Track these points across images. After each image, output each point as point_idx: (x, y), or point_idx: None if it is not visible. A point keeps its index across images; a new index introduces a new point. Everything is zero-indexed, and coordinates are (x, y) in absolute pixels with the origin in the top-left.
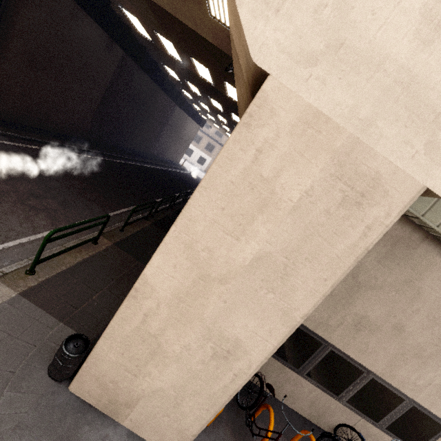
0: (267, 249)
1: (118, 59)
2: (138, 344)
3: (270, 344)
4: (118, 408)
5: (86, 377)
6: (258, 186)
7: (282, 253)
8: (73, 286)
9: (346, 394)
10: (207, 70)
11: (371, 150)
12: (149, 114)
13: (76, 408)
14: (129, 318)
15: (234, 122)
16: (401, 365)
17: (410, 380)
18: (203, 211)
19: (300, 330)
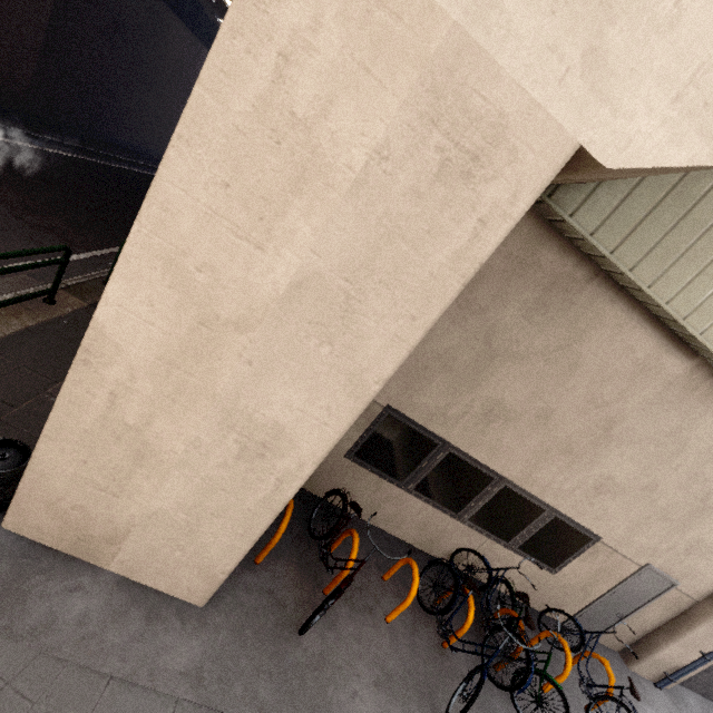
0: (313, 266)
1: None
2: (110, 444)
3: (330, 428)
4: (95, 547)
5: (28, 504)
6: (288, 137)
7: (341, 272)
8: (5, 371)
9: (469, 510)
10: None
11: (491, 63)
12: (157, 69)
13: (18, 553)
14: (83, 401)
15: None
16: (544, 466)
17: (554, 485)
18: (189, 190)
19: (405, 426)
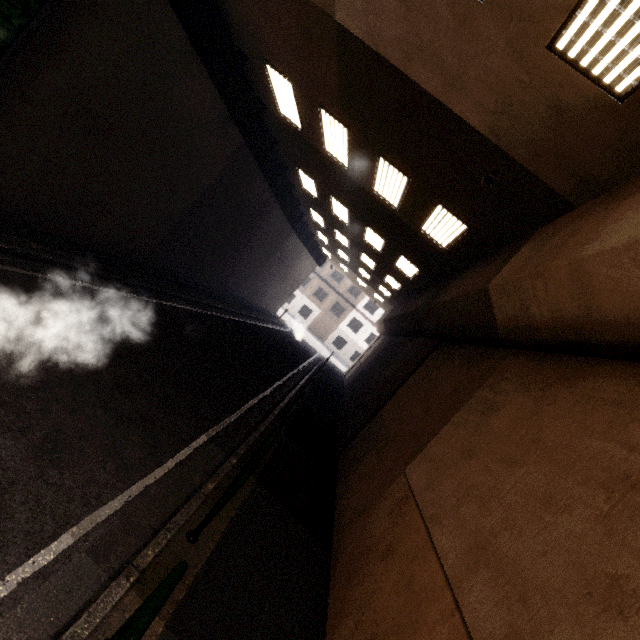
0: None
1: (231, 149)
2: None
3: None
4: None
5: None
6: None
7: None
8: None
9: None
10: (406, 182)
11: None
12: (253, 238)
13: None
14: None
15: (392, 270)
16: None
17: None
18: None
19: None
